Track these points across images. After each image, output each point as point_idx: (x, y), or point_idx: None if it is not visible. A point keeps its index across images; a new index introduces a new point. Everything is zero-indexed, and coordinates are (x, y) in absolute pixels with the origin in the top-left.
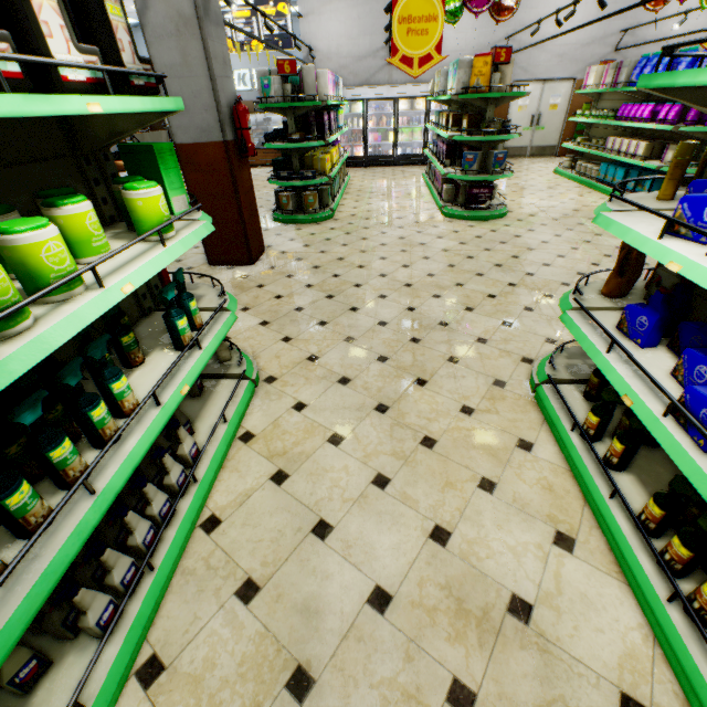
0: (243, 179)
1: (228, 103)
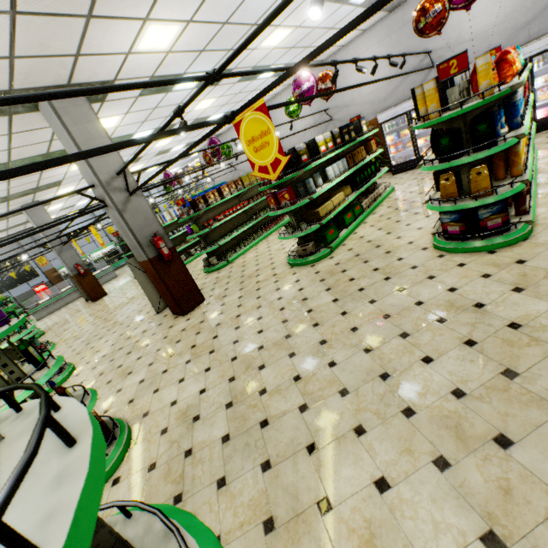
0: (86, 280)
1: (75, 265)
